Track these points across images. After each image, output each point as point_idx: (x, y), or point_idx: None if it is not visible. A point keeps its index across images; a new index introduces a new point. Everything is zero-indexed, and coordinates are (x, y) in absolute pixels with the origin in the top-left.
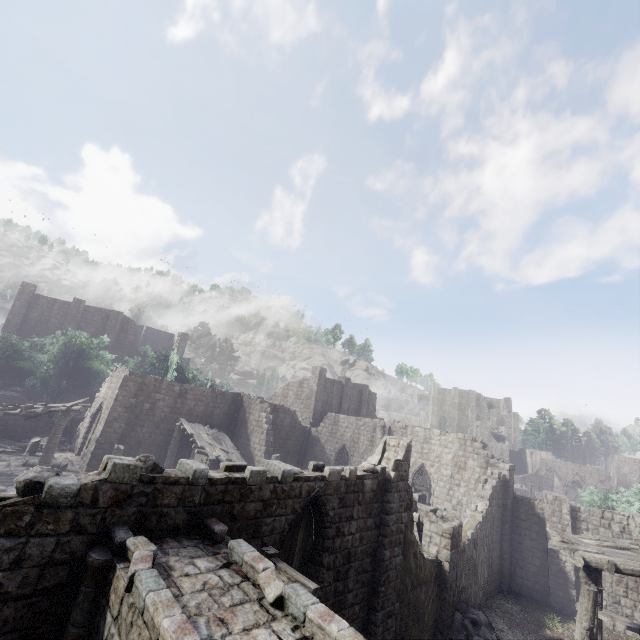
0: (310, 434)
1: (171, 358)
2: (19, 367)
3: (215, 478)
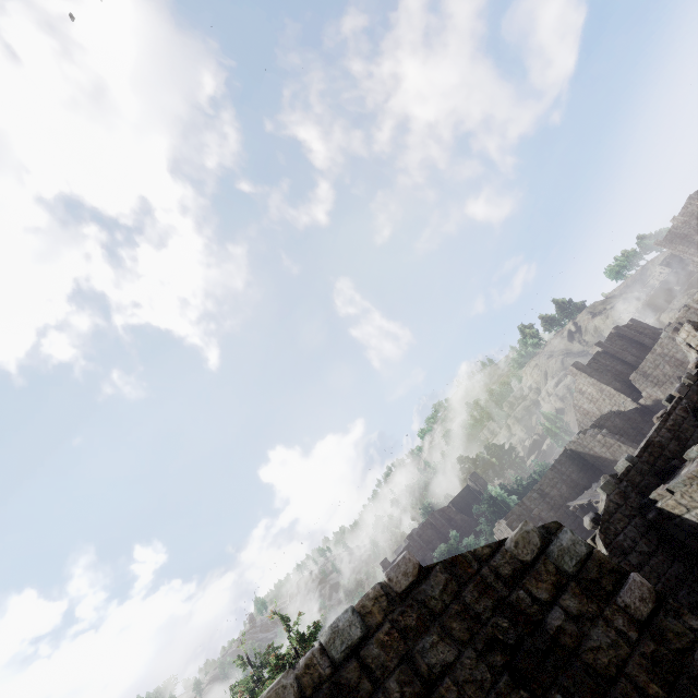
0: (646, 407)
1: (496, 493)
2: None
3: (637, 454)
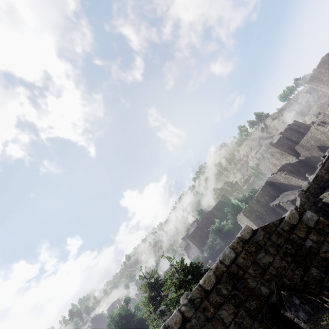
0: (302, 160)
1: (235, 202)
2: (218, 249)
3: (312, 181)
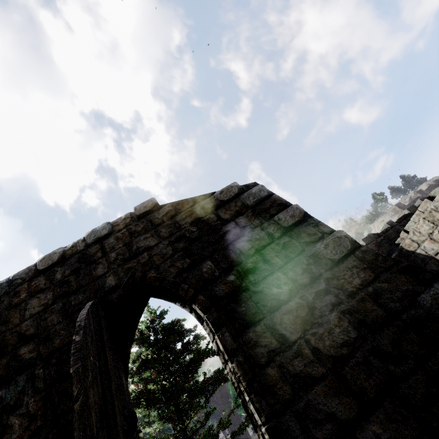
0: None
1: None
2: None
3: (397, 221)
